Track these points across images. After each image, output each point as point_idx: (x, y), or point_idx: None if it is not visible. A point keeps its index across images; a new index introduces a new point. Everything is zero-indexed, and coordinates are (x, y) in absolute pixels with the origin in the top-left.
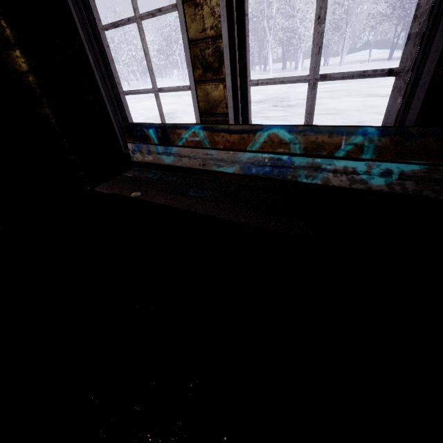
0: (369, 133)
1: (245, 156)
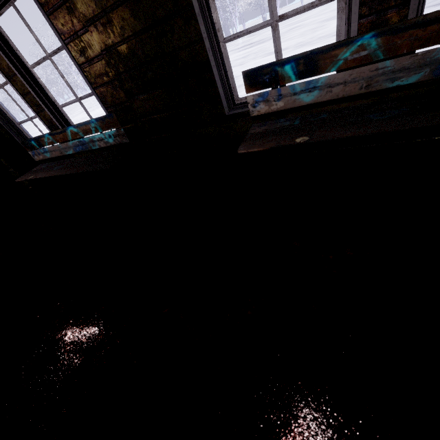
0: (94, 122)
1: (70, 143)
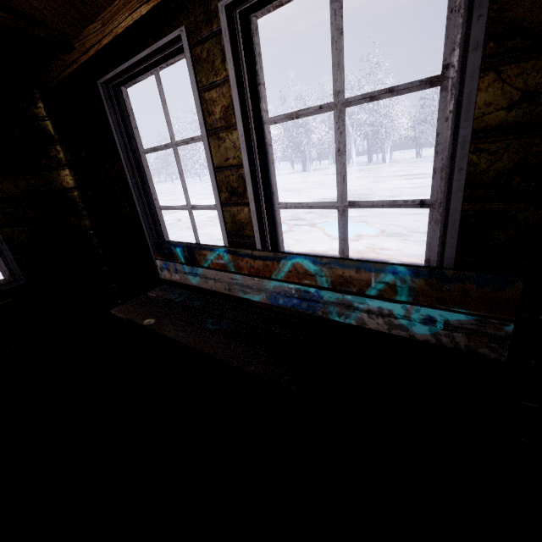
0: (399, 272)
1: (270, 284)
